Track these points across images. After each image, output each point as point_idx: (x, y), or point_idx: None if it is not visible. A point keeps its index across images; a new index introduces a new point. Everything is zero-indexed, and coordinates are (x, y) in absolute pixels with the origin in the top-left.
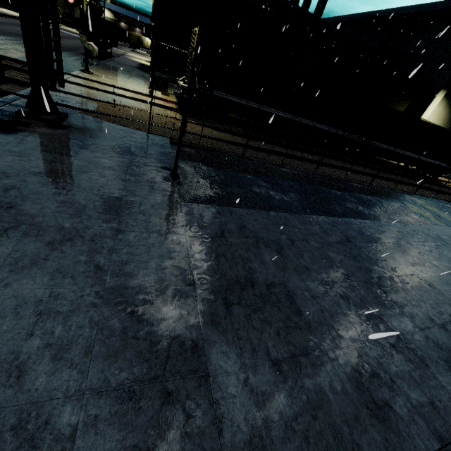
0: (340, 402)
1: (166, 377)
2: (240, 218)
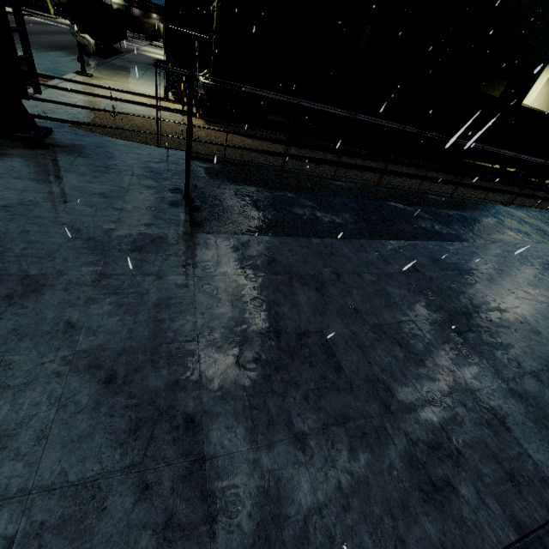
0: (384, 484)
1: (146, 465)
2: (270, 249)
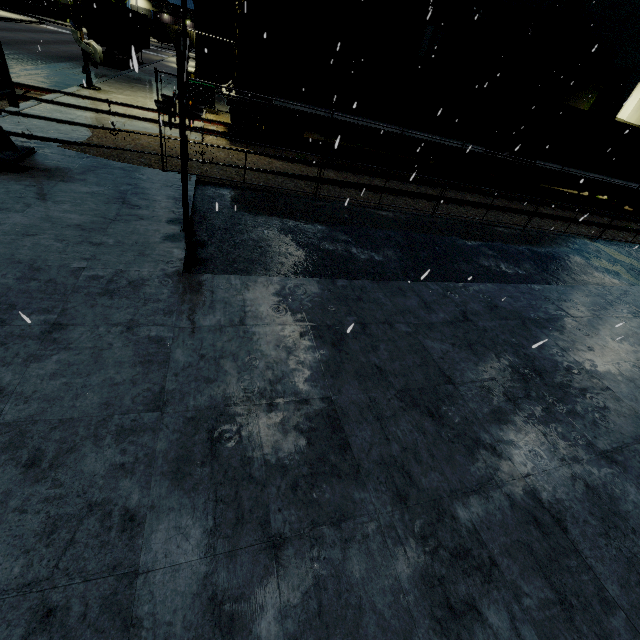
0: (382, 609)
1: (54, 581)
2: (281, 294)
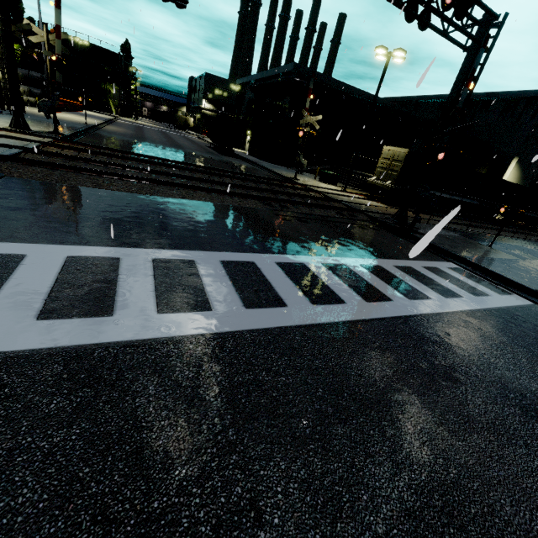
0: None
1: None
2: None
